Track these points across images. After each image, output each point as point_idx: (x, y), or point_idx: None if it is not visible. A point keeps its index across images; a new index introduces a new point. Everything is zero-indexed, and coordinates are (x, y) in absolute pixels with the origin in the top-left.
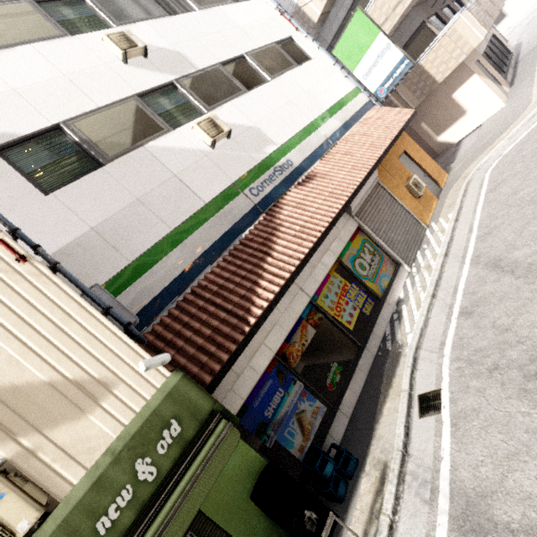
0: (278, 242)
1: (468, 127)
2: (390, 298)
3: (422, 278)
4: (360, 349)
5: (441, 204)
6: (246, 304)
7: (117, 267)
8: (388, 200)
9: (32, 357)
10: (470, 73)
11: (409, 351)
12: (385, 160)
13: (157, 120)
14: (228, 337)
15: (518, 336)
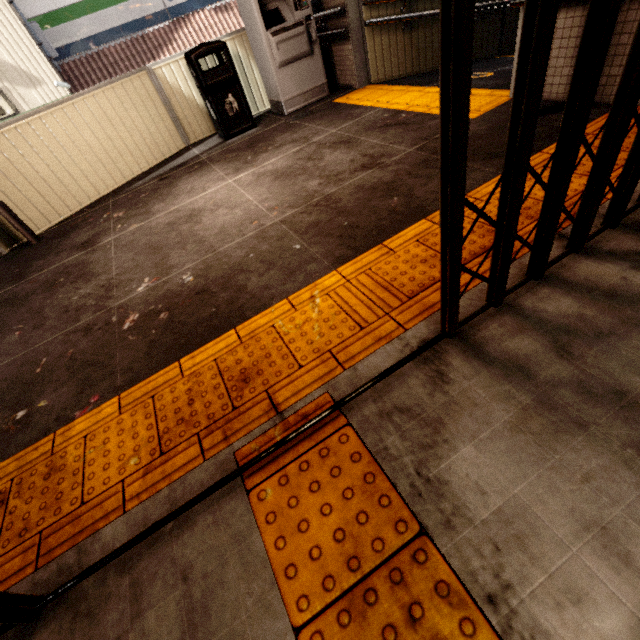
0: (166, 54)
1: None
2: None
3: None
4: None
5: None
6: None
7: (48, 7)
8: None
9: (5, 50)
10: None
11: None
12: None
13: None
14: None
15: None
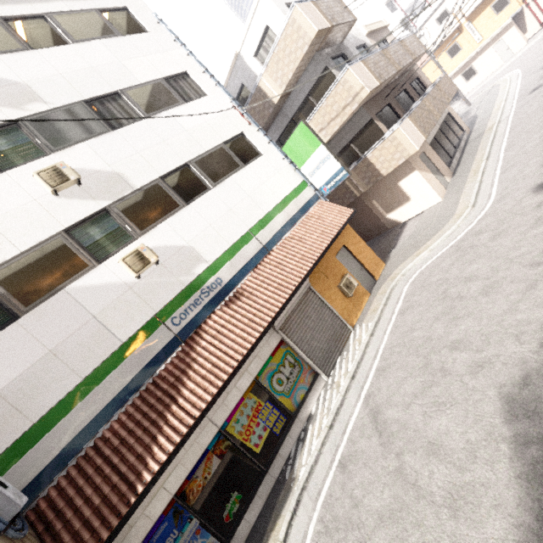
0: (188, 383)
1: (412, 211)
2: (302, 413)
3: (331, 398)
4: (263, 474)
5: (370, 303)
6: (139, 466)
7: (18, 431)
8: (317, 304)
9: None
10: (412, 169)
11: (296, 491)
12: (321, 260)
13: (83, 256)
14: (114, 509)
15: (359, 519)
